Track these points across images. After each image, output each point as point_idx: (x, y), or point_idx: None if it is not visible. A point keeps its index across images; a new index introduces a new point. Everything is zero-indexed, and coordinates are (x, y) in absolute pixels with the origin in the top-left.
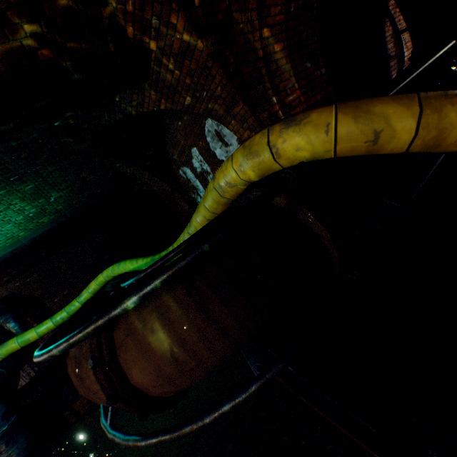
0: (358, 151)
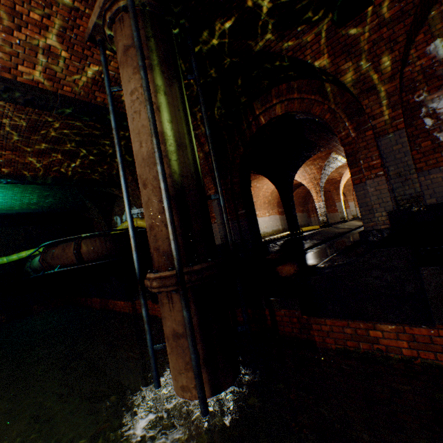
0: None
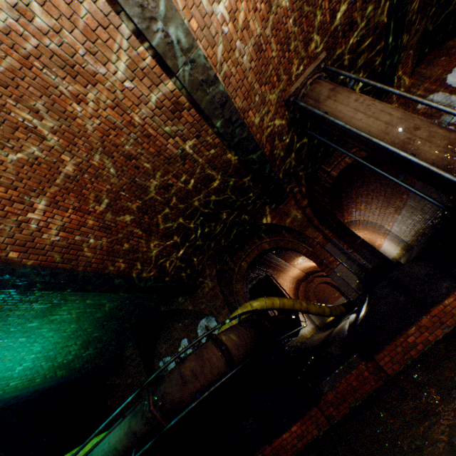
0: (270, 306)
